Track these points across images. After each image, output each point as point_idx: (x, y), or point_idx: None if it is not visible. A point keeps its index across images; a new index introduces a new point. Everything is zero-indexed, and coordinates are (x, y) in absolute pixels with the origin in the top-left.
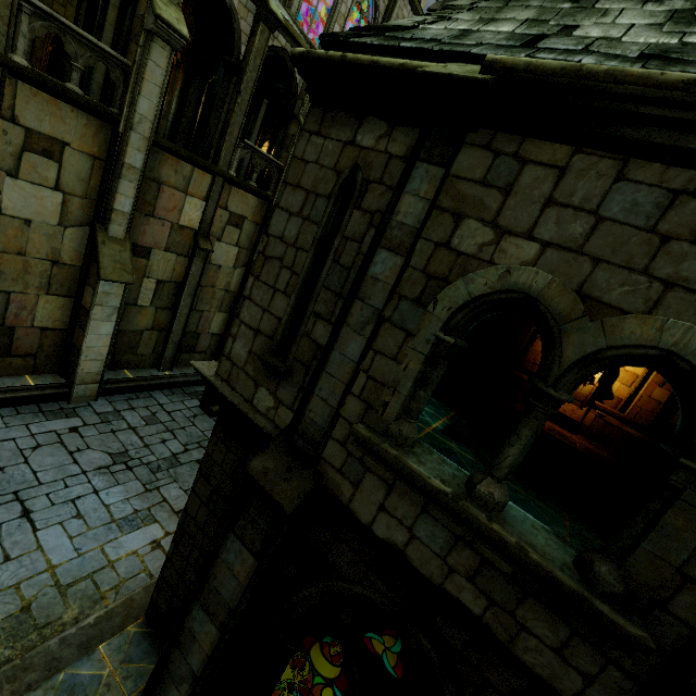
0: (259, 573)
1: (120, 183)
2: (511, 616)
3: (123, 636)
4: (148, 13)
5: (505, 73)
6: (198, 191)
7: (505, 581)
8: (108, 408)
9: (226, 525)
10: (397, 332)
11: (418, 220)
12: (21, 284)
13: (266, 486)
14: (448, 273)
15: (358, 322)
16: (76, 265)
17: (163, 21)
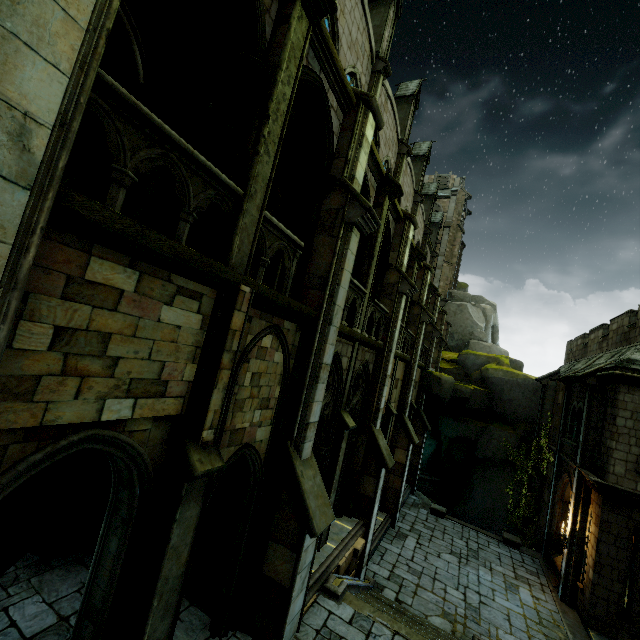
0: None
1: (410, 389)
2: None
3: (594, 636)
4: (422, 315)
5: None
6: None
7: None
8: (406, 526)
9: None
10: None
11: None
12: None
13: None
14: None
15: None
16: (390, 438)
17: (432, 317)
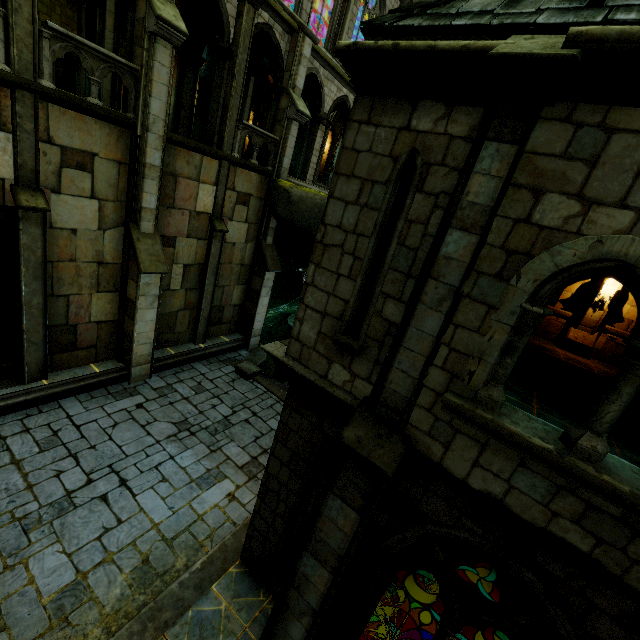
0: (364, 526)
1: (144, 182)
2: (622, 552)
3: (228, 577)
4: (148, 15)
5: (593, 45)
6: (208, 178)
7: (613, 522)
8: (161, 383)
9: (325, 487)
10: (478, 306)
11: (491, 198)
12: (76, 287)
13: (364, 453)
14: (531, 247)
15: (433, 299)
16: (117, 263)
17: (164, 21)
